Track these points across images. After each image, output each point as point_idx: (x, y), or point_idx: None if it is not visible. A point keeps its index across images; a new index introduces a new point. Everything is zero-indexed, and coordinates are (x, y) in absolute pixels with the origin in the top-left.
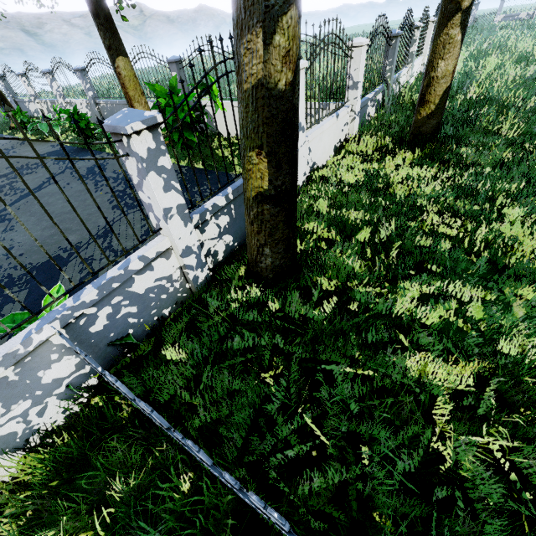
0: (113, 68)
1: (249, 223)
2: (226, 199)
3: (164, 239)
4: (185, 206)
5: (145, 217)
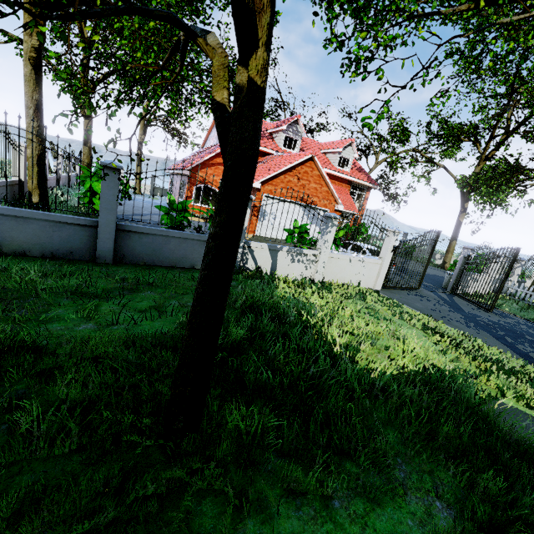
0: (449, 242)
1: (533, 283)
2: (520, 281)
3: (513, 278)
4: (519, 275)
5: (513, 273)
